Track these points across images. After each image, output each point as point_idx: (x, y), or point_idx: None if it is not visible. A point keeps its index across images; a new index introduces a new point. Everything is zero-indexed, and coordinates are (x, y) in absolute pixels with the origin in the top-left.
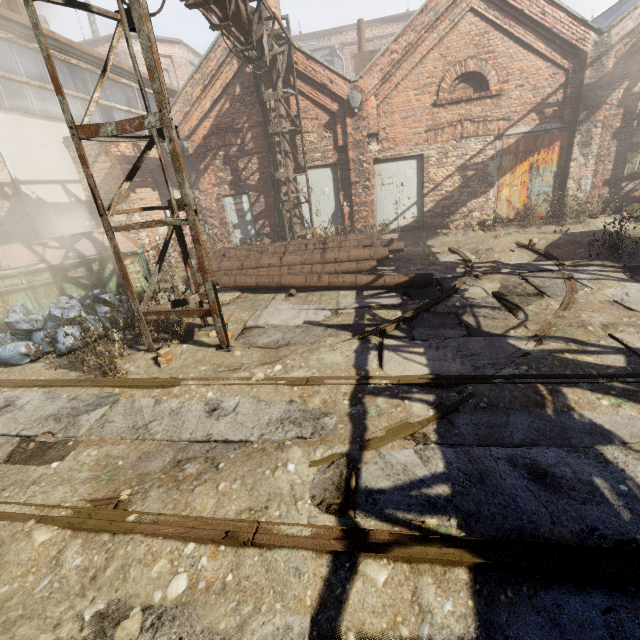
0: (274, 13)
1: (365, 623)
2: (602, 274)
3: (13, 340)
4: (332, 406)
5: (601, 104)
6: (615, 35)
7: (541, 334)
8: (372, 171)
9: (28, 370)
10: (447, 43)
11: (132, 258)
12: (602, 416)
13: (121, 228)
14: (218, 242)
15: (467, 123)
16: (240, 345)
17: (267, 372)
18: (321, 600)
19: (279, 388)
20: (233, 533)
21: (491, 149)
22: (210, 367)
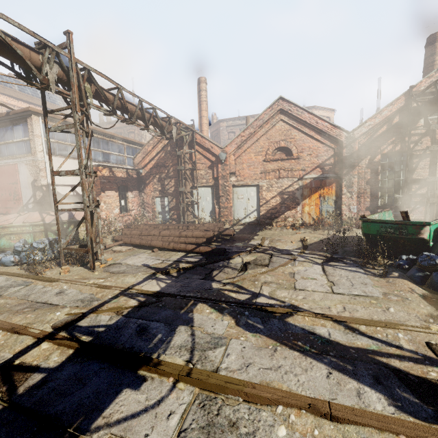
0: (179, 121)
1: (27, 359)
2: (311, 259)
3: (12, 254)
4: (103, 297)
5: (355, 166)
6: (357, 134)
7: (232, 282)
8: (231, 191)
9: (9, 268)
10: (270, 133)
11: (84, 223)
12: (200, 316)
13: (61, 210)
14: (140, 220)
15: (282, 171)
16: (102, 270)
17: (95, 281)
18: (21, 351)
19: (92, 288)
20: (15, 328)
21: (296, 185)
22: (79, 277)
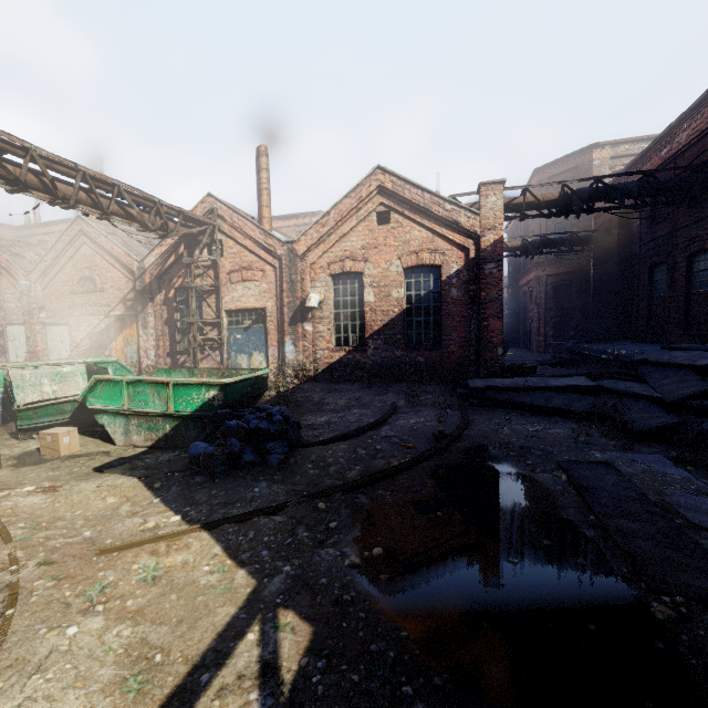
0: None
1: None
2: None
3: None
4: None
5: (148, 302)
6: (147, 264)
7: None
8: (38, 331)
9: None
10: (76, 259)
11: None
12: None
13: None
14: None
15: (88, 306)
16: None
17: None
18: None
19: None
20: None
21: (104, 324)
22: None
